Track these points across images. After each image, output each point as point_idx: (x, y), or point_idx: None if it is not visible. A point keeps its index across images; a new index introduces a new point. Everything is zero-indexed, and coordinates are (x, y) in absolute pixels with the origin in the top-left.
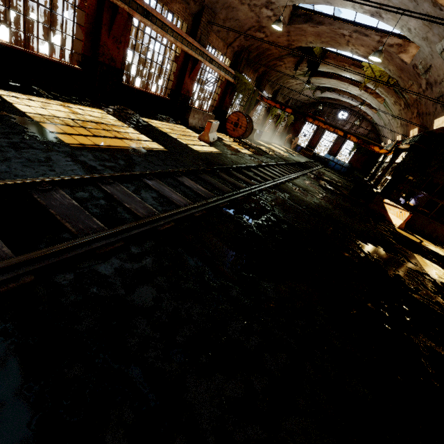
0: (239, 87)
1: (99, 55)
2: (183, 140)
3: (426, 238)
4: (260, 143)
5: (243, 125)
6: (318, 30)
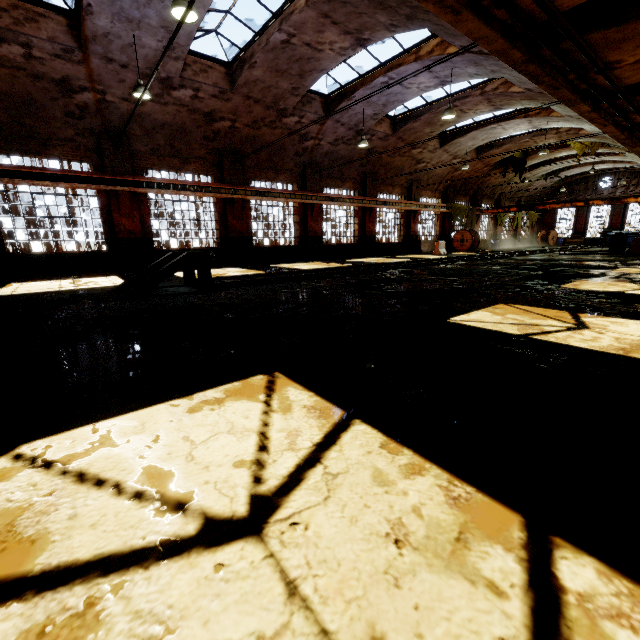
0: (454, 212)
1: (366, 233)
2: (423, 257)
3: None
4: (497, 249)
5: (469, 239)
6: (504, 148)
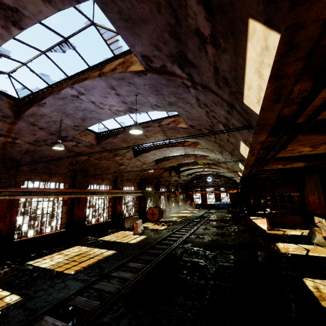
0: (146, 195)
1: (74, 219)
2: (124, 240)
3: (289, 228)
4: (172, 215)
5: (156, 213)
6: (170, 161)
